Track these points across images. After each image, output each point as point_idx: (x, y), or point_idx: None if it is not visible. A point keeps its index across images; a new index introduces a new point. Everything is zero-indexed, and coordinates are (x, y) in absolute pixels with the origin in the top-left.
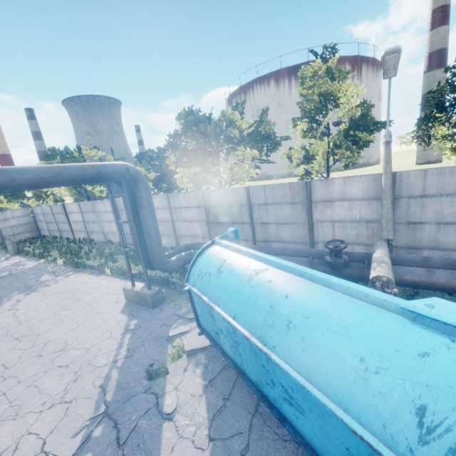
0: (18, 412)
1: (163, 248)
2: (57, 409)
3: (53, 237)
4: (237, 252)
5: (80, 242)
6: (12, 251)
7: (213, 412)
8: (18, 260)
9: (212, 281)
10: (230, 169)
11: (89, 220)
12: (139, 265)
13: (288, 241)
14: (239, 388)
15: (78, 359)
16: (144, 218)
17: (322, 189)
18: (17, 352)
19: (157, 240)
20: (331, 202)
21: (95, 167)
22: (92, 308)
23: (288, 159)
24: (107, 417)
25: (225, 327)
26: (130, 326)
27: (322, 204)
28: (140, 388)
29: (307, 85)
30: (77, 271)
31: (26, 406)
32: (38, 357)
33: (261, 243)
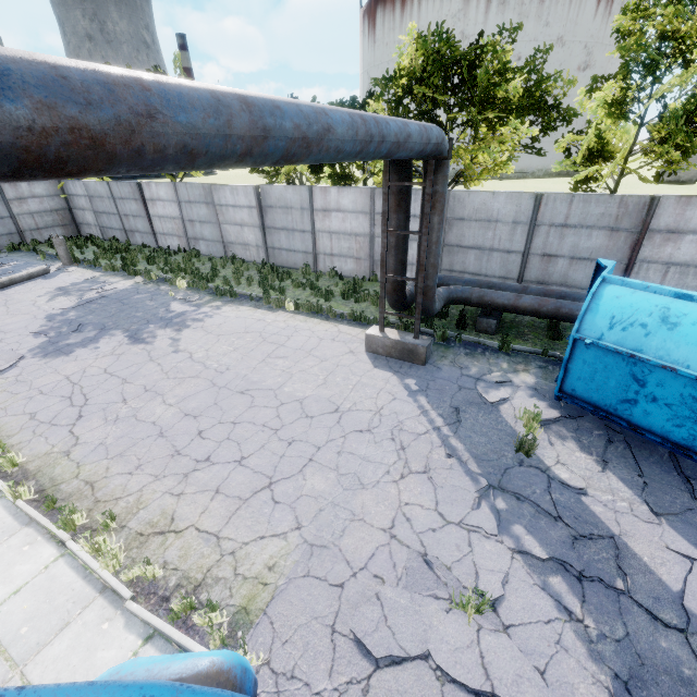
0: (362, 482)
1: (353, 277)
2: (415, 479)
3: (115, 240)
4: (679, 298)
5: (176, 254)
6: (65, 257)
7: (637, 489)
8: (89, 274)
9: (658, 335)
10: (471, 157)
11: (194, 217)
12: (329, 301)
13: (581, 286)
14: (646, 465)
15: (377, 424)
16: (431, 229)
17: (674, 212)
18: (265, 410)
19: (437, 266)
20: (680, 235)
21: (427, 131)
22: (321, 359)
23: (564, 151)
24: (497, 490)
25: (682, 394)
26: (411, 386)
27: (662, 236)
28: (508, 461)
29: (642, 14)
30: (227, 302)
31: (365, 475)
32: (309, 418)
33: (530, 285)
